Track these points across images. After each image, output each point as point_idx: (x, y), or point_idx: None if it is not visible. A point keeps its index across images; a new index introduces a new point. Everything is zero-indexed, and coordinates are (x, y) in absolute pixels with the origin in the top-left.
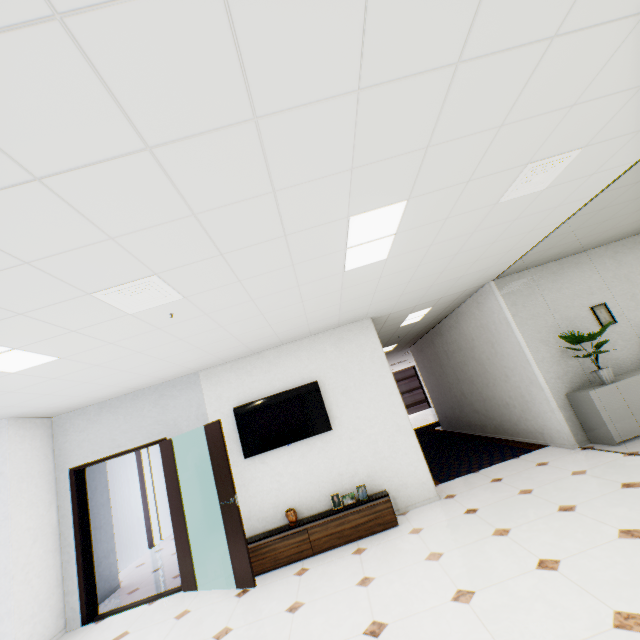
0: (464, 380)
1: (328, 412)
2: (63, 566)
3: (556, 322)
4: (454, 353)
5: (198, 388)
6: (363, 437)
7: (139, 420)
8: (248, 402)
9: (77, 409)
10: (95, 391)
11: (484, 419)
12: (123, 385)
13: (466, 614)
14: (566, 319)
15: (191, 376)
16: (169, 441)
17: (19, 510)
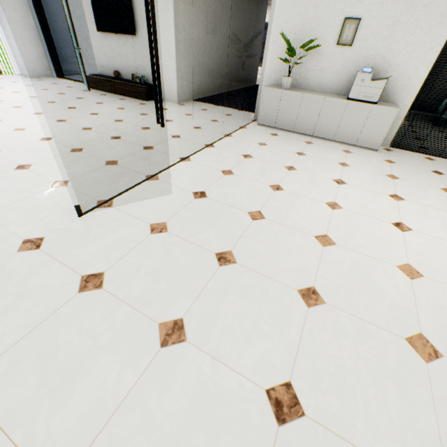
0: None
1: (136, 22)
2: (44, 49)
3: (306, 20)
4: None
5: None
6: None
7: None
8: None
9: None
10: None
11: None
12: None
13: (84, 115)
14: (316, 21)
15: None
16: (61, 0)
17: (9, 9)
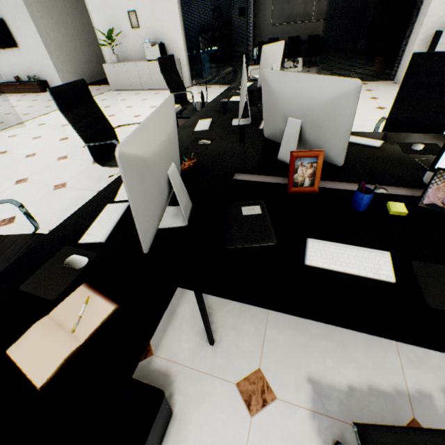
0: None
1: (15, 38)
2: None
3: (110, 17)
4: None
5: None
6: (33, 55)
7: None
8: None
9: None
10: None
11: None
12: None
13: None
14: (115, 16)
15: None
16: None
17: None
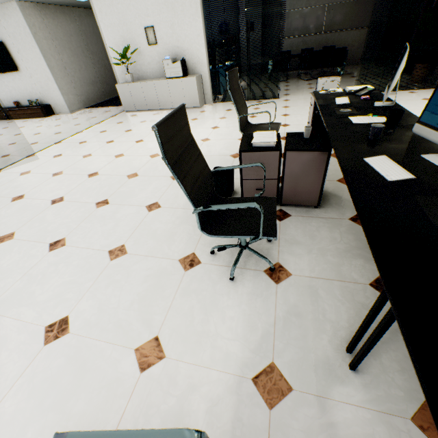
0: None
1: (16, 61)
2: None
3: (124, 34)
4: None
5: None
6: (35, 79)
7: None
8: None
9: None
10: None
11: None
12: None
13: None
14: (130, 33)
15: None
16: None
17: None
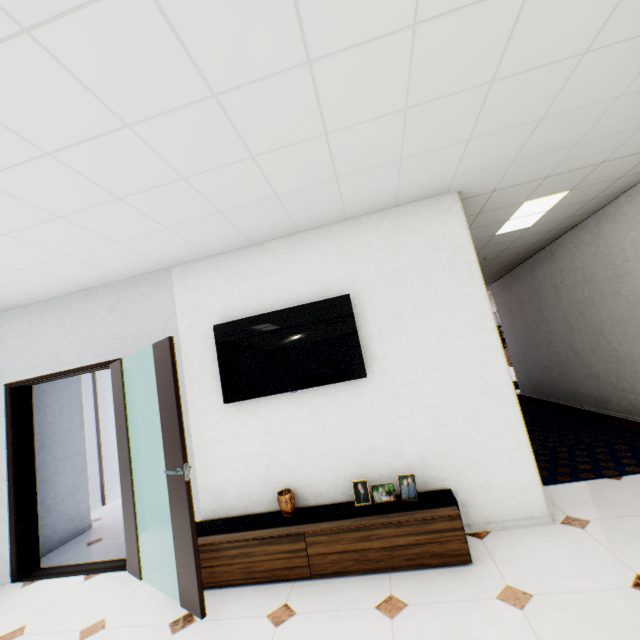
0: (582, 329)
1: (363, 348)
2: None
3: None
4: (573, 288)
5: (168, 292)
6: (419, 396)
7: (89, 330)
8: (236, 319)
9: (17, 307)
10: (4, 276)
11: (608, 390)
12: (48, 273)
13: None
14: None
15: (160, 274)
16: (118, 364)
17: None
